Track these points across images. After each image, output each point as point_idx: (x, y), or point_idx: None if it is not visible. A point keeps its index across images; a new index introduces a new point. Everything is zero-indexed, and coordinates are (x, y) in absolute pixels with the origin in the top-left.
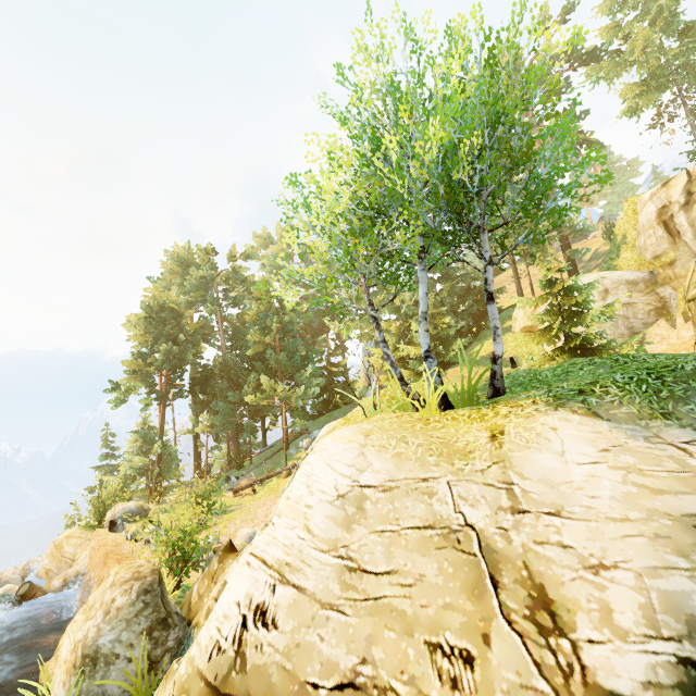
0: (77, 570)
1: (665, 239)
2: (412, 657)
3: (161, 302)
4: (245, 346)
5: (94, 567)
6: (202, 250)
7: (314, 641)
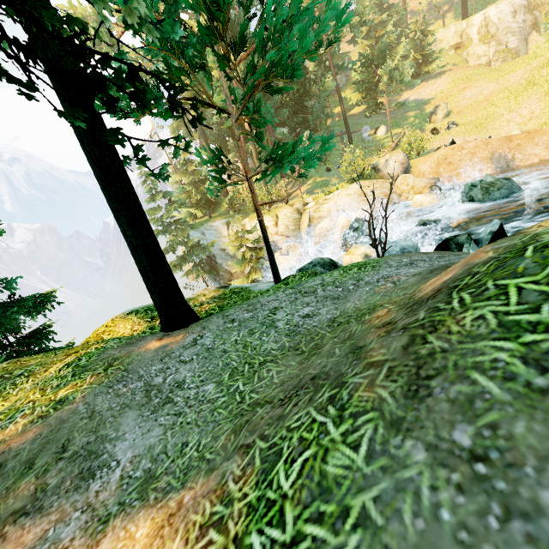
0: (427, 183)
1: None
2: None
3: None
4: None
5: (499, 147)
6: None
7: None
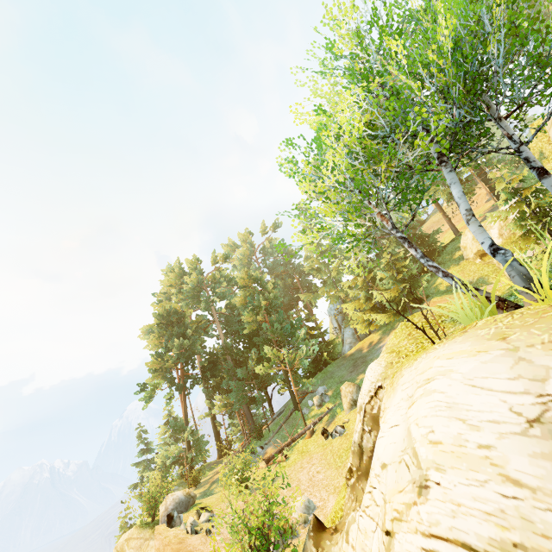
0: None
1: None
2: None
3: (167, 309)
4: (240, 328)
5: None
6: (190, 262)
7: None
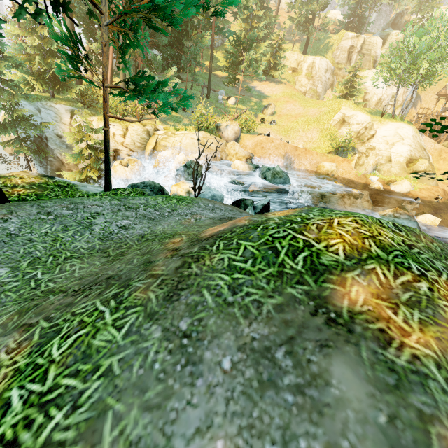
0: (246, 155)
1: (345, 59)
2: (420, 153)
3: None
4: None
5: (290, 151)
6: None
7: (416, 153)
